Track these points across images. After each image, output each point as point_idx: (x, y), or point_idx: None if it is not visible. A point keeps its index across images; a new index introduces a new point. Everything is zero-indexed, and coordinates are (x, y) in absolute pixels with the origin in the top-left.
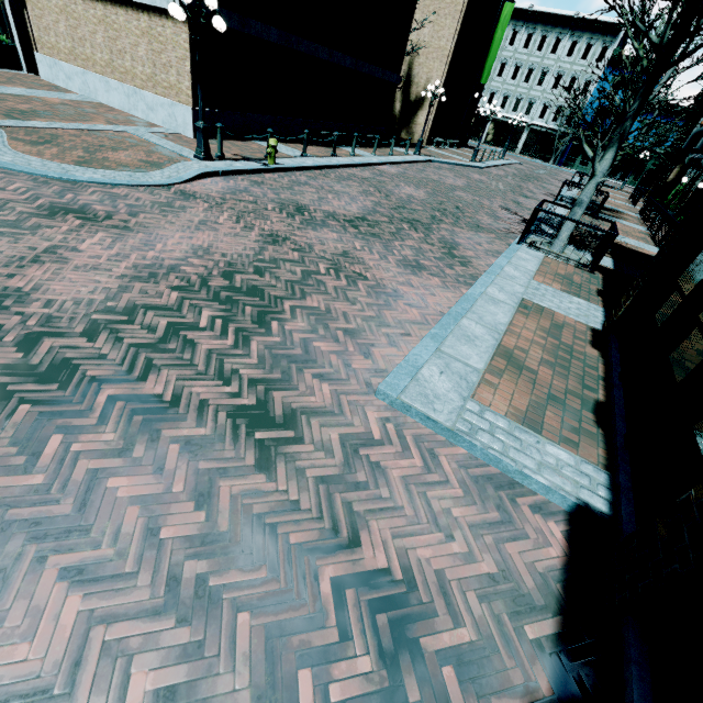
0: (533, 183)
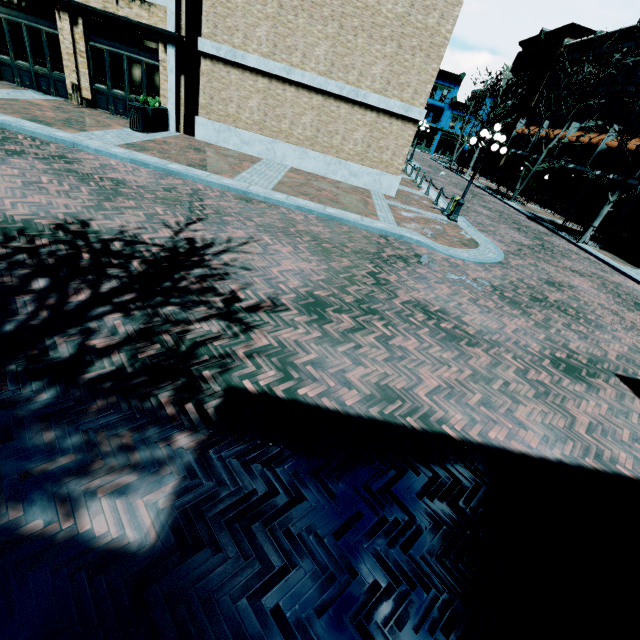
0: (451, 176)
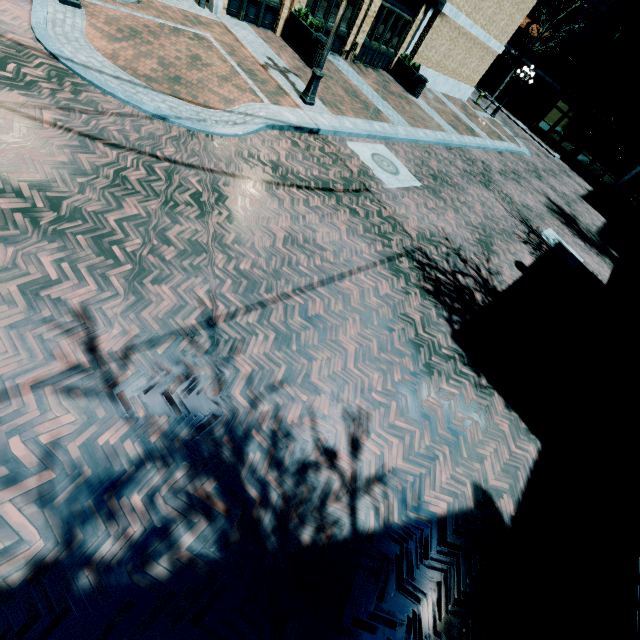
0: None
